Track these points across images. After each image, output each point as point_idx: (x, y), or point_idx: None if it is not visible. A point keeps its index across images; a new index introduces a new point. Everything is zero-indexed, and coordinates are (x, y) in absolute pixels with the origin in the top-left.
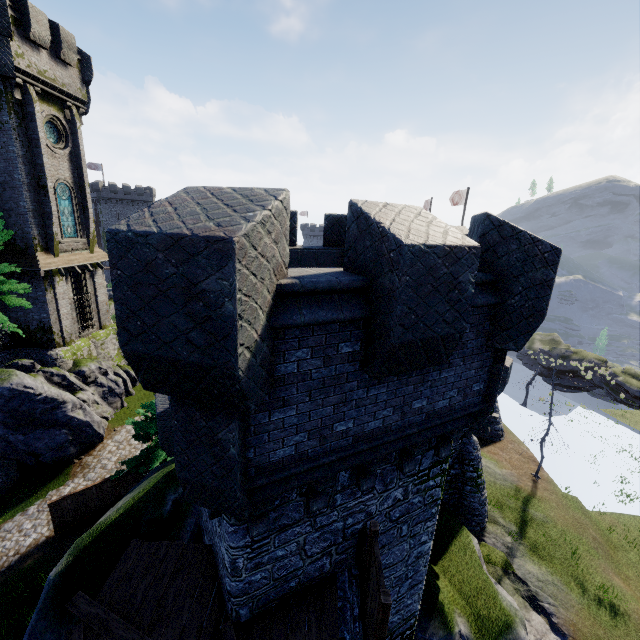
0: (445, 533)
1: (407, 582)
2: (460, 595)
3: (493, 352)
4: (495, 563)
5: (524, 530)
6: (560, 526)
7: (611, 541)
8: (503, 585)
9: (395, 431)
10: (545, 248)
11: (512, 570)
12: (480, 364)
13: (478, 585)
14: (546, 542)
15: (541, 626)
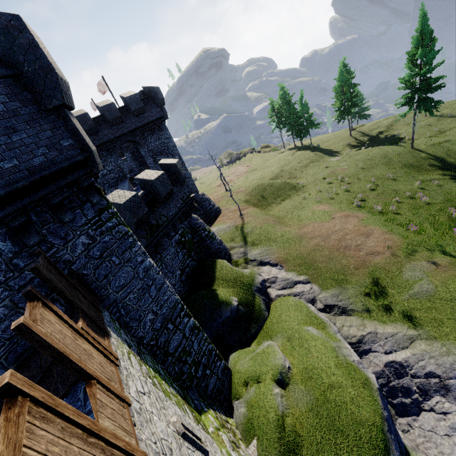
0: (210, 270)
1: (152, 288)
2: (229, 288)
3: (57, 115)
4: (241, 264)
5: (246, 240)
6: (259, 227)
7: (281, 217)
8: (248, 269)
9: (2, 189)
10: (7, 17)
11: (249, 260)
12: (52, 126)
13: (234, 277)
14: (256, 237)
15: (268, 269)
